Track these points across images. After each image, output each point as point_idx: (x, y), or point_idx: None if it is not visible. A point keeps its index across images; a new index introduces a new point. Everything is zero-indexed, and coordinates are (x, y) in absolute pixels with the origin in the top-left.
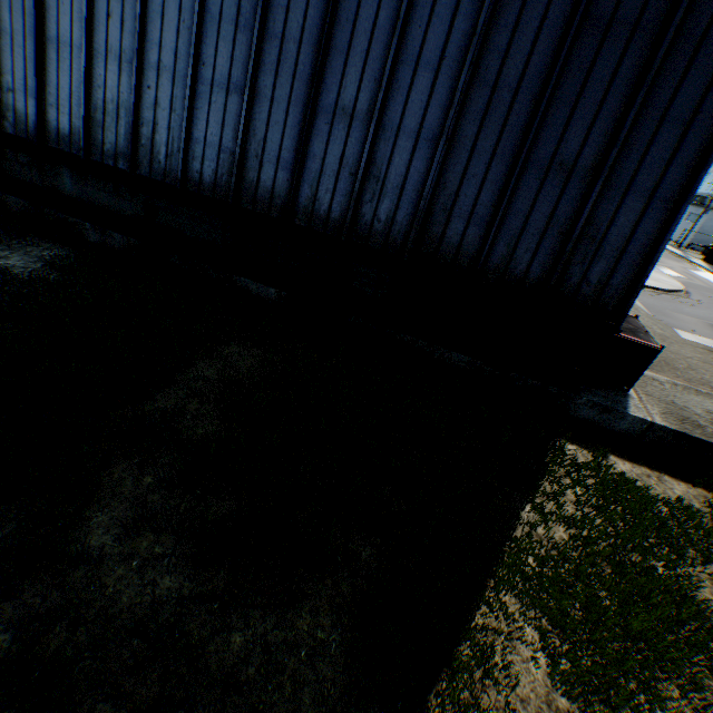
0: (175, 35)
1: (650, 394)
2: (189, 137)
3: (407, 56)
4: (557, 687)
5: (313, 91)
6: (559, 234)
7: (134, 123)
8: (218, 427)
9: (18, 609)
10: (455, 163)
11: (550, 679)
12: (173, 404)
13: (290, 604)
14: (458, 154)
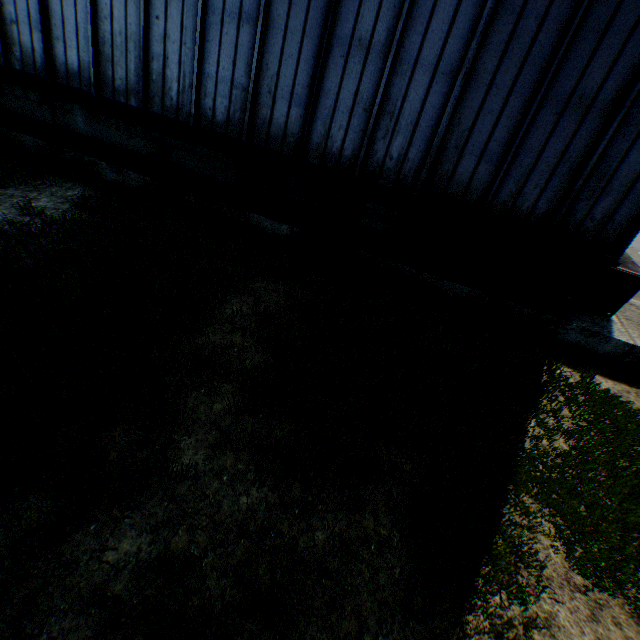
0: None
1: (629, 319)
2: (201, 72)
3: None
4: (573, 568)
5: (329, 22)
6: (569, 171)
7: (144, 57)
8: (263, 358)
9: (144, 518)
10: (471, 98)
11: (568, 562)
12: (220, 339)
13: (357, 509)
14: (475, 88)
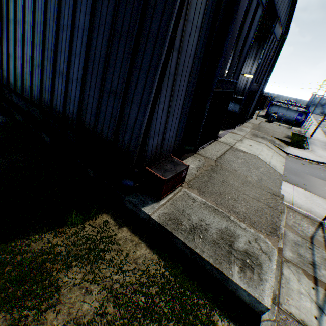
0: (30, 51)
1: (174, 204)
2: (33, 83)
3: (73, 52)
4: None
5: (53, 66)
6: (115, 121)
7: (22, 79)
8: None
9: None
10: (86, 91)
11: None
12: None
13: None
14: (87, 87)
